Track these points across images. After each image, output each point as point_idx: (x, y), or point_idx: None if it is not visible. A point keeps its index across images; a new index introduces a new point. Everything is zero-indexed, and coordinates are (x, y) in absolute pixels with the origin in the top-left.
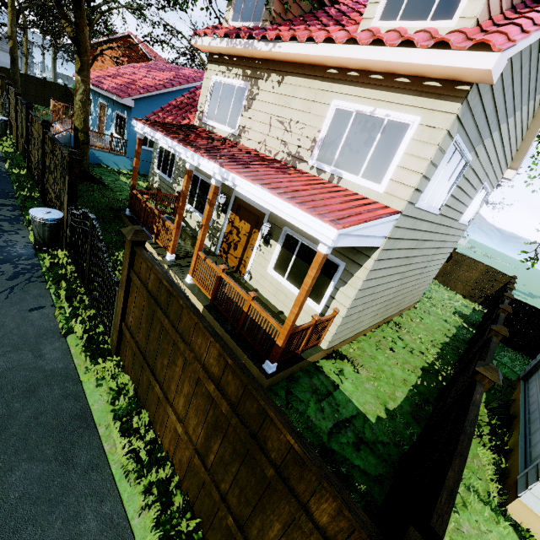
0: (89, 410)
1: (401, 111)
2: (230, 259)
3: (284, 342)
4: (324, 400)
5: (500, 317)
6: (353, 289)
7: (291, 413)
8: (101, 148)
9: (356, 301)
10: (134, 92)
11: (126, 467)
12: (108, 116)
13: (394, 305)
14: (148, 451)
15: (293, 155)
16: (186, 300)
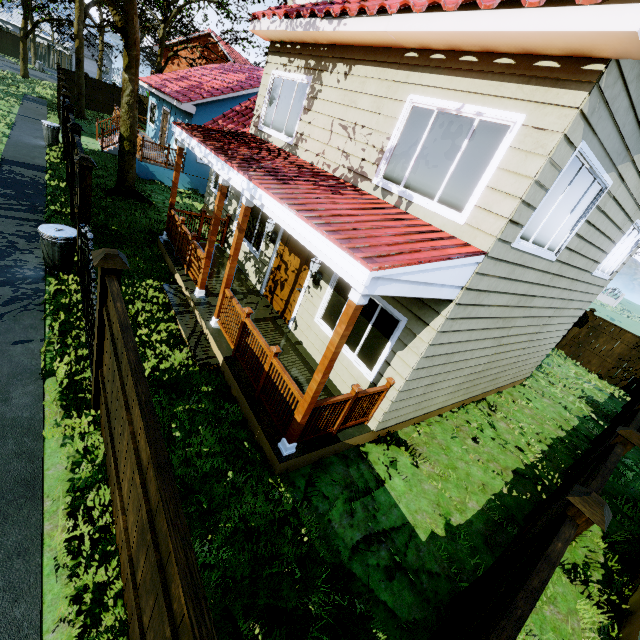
0: (41, 475)
1: (498, 107)
2: (276, 301)
3: (305, 418)
4: (358, 500)
5: (638, 415)
6: (415, 356)
7: (306, 513)
8: (156, 161)
9: (419, 372)
10: (196, 96)
11: (58, 560)
12: (170, 125)
13: (487, 380)
14: (97, 540)
15: (354, 171)
16: (133, 353)
